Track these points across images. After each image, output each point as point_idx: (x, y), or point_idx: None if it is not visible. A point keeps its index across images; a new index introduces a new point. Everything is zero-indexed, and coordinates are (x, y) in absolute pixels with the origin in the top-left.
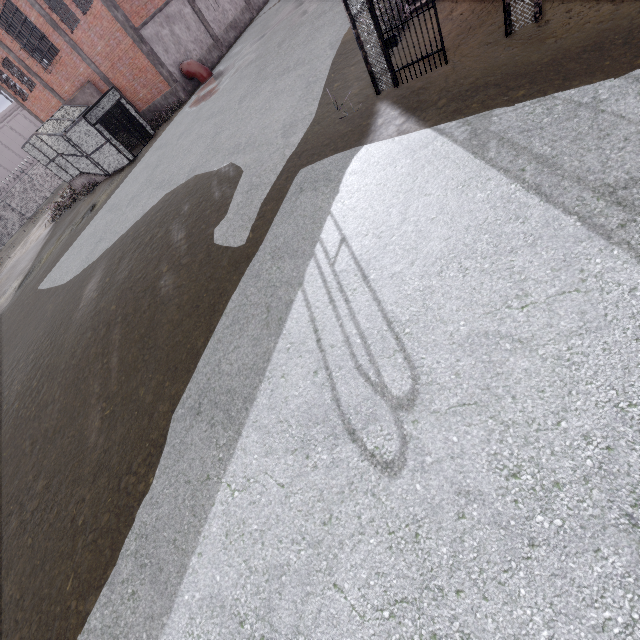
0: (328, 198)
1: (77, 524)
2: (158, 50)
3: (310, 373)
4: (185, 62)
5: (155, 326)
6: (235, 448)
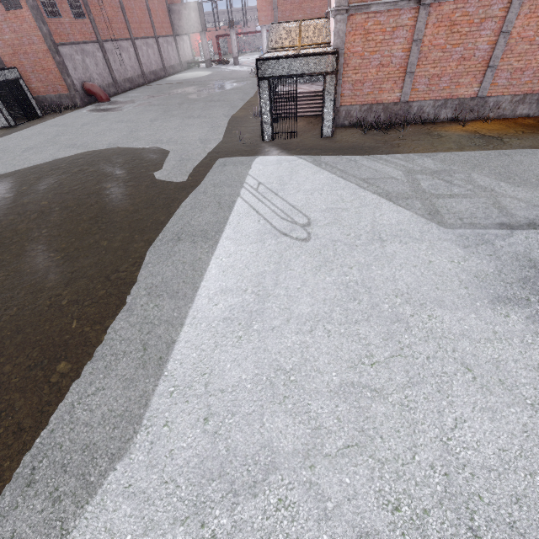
0: (245, 169)
1: (60, 304)
2: (68, 65)
3: (256, 221)
4: (89, 83)
5: (108, 212)
6: (217, 247)
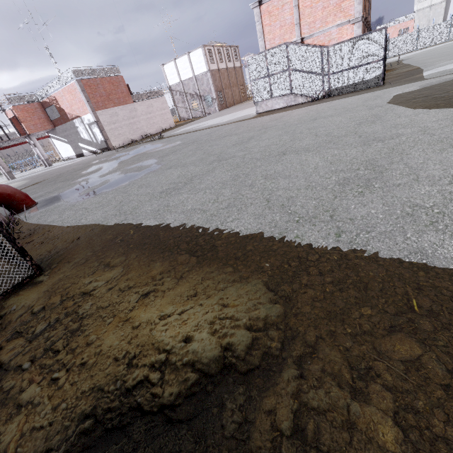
0: None
1: None
2: None
3: None
4: None
5: None
6: None
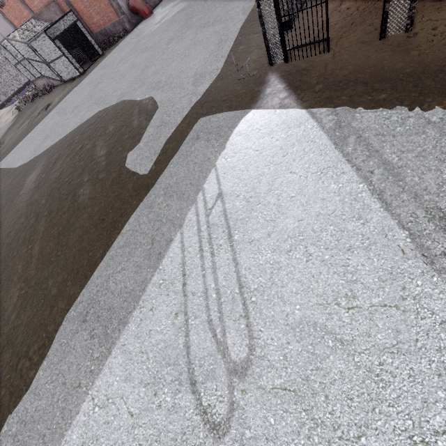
0: (216, 151)
1: None
2: None
3: (172, 313)
4: None
5: (70, 228)
6: (104, 365)
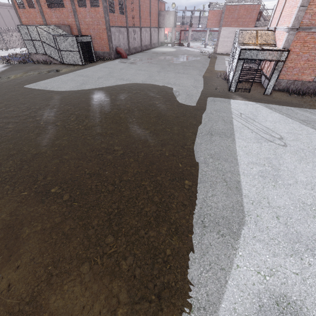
0: (228, 105)
1: (165, 155)
2: (112, 37)
3: (250, 132)
4: (119, 47)
5: (163, 115)
6: (235, 141)
